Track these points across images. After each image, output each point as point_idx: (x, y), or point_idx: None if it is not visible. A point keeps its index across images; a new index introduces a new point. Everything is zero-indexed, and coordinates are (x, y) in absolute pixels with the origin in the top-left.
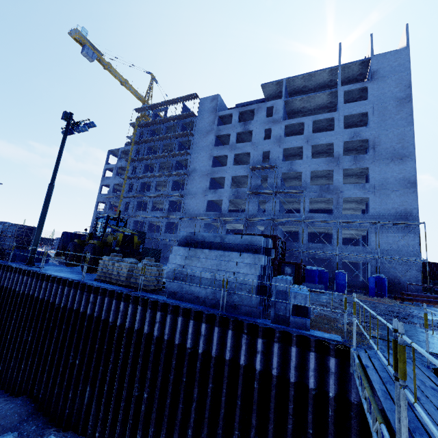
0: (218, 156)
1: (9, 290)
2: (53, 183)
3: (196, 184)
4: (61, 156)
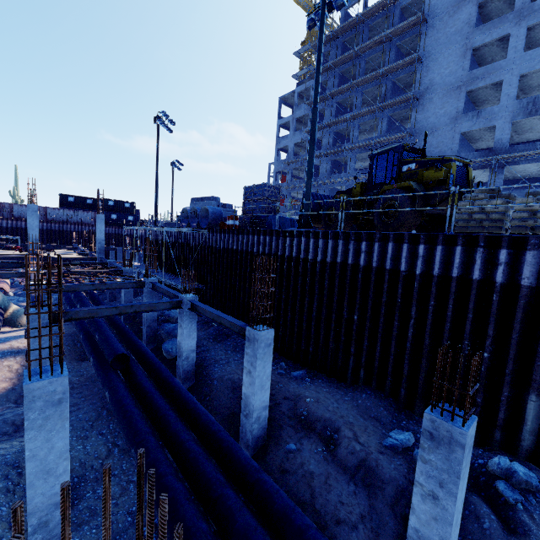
0: (481, 46)
1: (295, 260)
2: (317, 106)
3: (434, 111)
4: (321, 58)
